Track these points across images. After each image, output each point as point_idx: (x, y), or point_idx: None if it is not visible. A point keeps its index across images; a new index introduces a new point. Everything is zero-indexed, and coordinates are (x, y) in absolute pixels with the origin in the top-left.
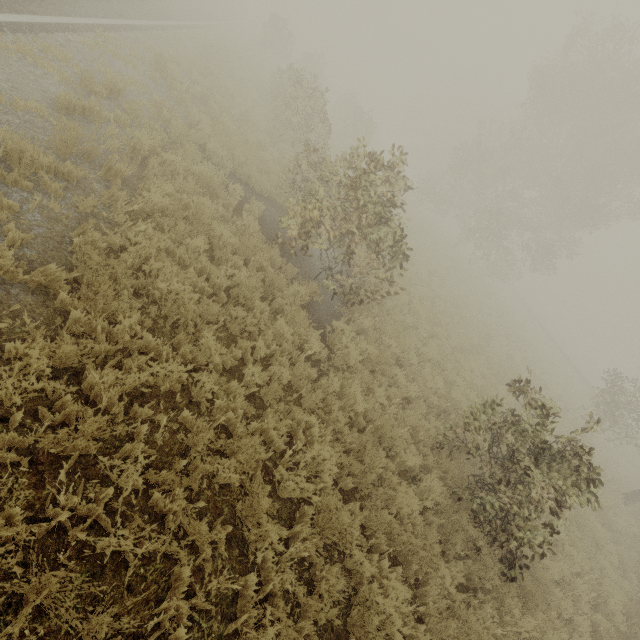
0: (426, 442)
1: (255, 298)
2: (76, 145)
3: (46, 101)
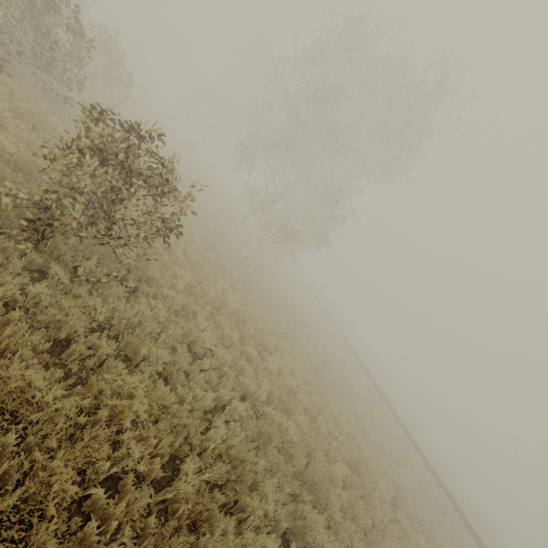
0: None
1: None
2: None
3: None
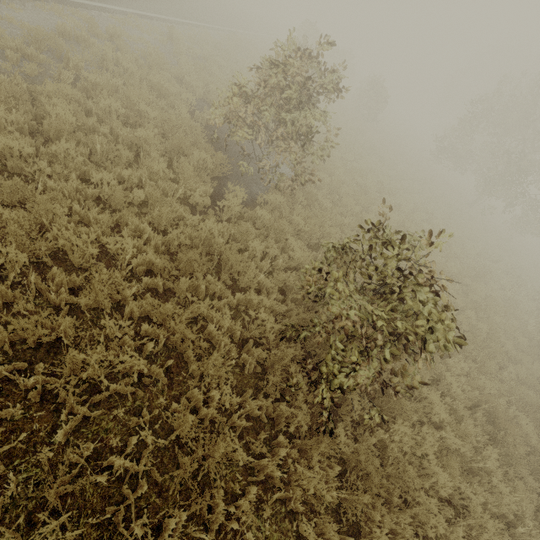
0: (298, 301)
1: (151, 151)
2: (45, 42)
3: (52, 31)
